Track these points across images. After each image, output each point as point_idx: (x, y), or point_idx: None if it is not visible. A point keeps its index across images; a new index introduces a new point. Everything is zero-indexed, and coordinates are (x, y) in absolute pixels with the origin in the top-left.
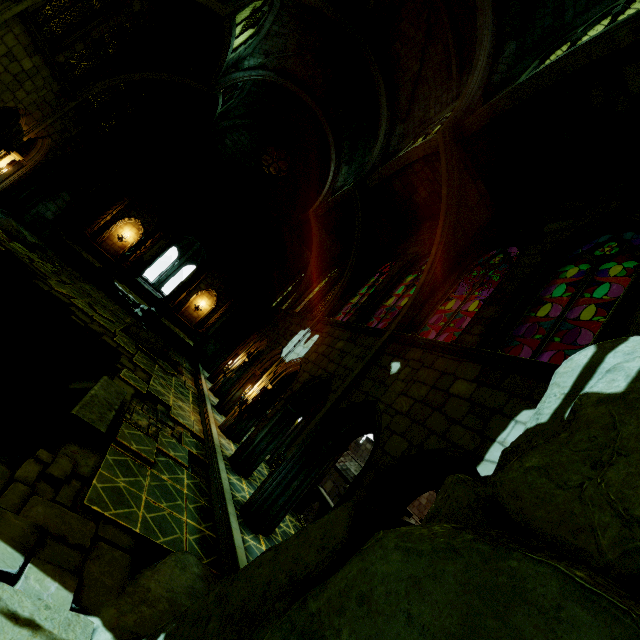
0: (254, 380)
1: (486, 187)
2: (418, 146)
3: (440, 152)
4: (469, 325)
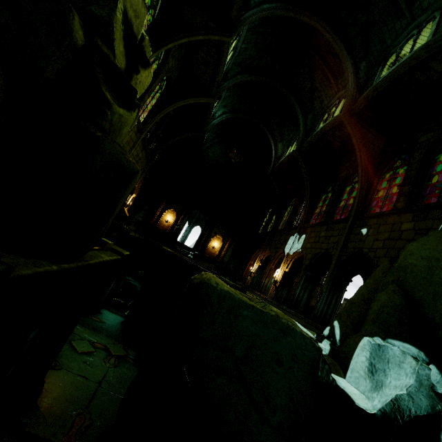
0: (272, 272)
1: (375, 131)
2: (328, 123)
3: (345, 124)
4: (397, 198)
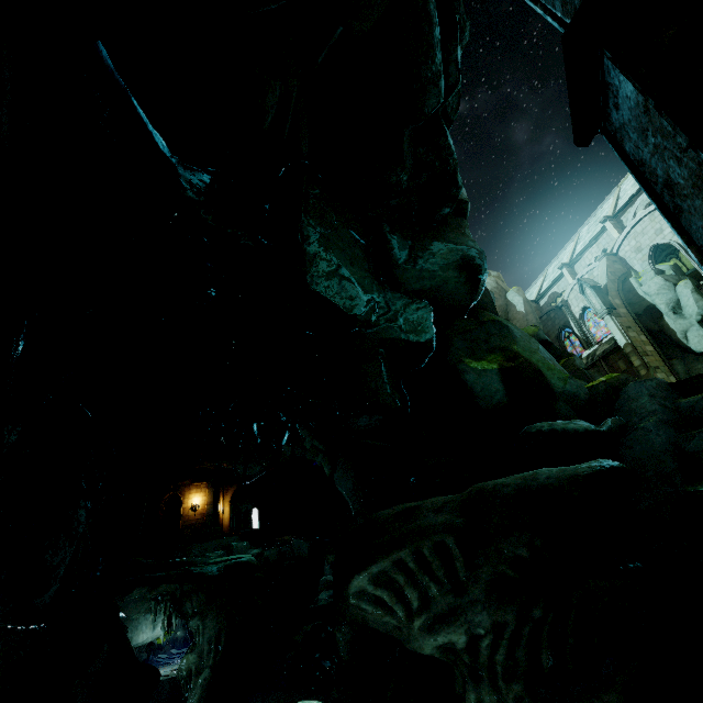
0: None
1: None
2: None
3: None
4: None
